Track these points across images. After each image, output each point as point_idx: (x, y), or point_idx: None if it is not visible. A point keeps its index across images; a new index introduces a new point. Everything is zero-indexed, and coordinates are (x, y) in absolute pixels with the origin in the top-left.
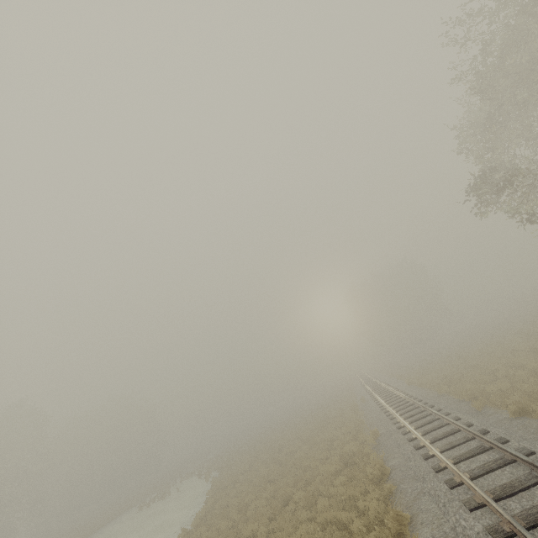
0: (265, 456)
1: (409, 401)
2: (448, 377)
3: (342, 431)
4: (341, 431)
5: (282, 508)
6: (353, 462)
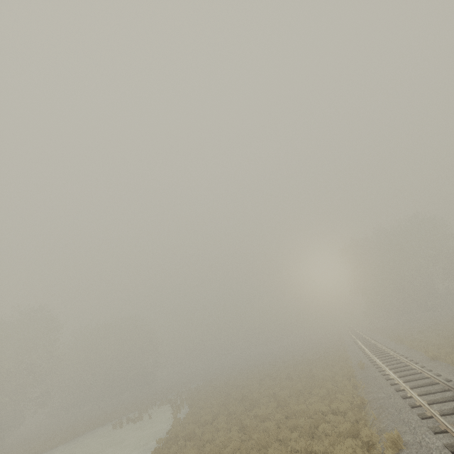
0: (233, 409)
1: (450, 389)
2: None
3: (332, 408)
4: (331, 407)
5: None
6: None
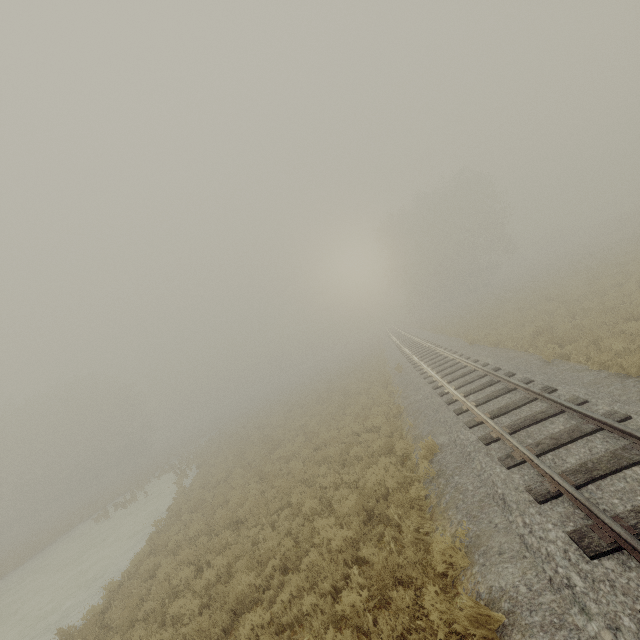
0: (252, 457)
1: (487, 374)
2: (548, 330)
3: (366, 425)
4: (365, 426)
5: (222, 635)
6: (385, 515)
